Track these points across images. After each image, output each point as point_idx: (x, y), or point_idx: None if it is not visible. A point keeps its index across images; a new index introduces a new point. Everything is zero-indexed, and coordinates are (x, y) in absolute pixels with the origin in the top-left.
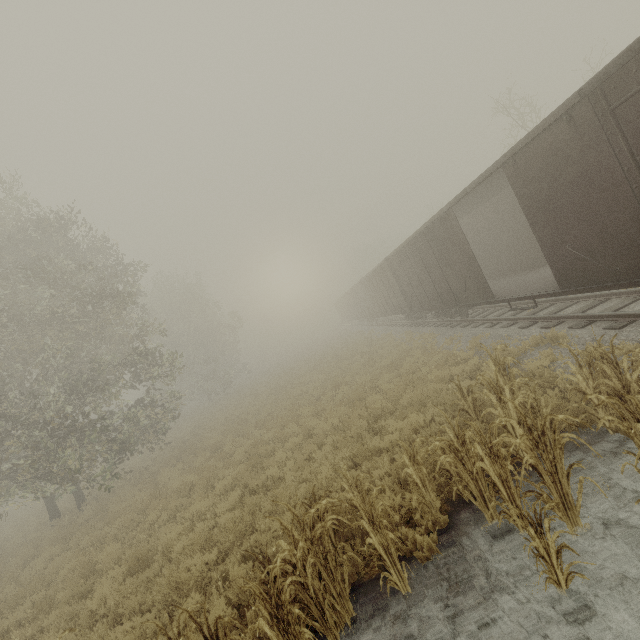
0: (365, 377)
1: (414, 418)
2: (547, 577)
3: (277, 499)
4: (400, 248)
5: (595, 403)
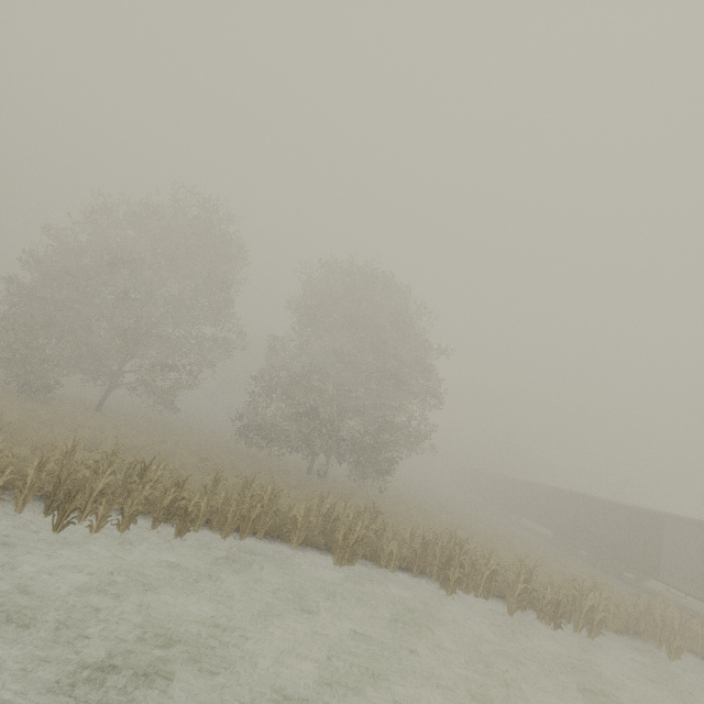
0: (536, 554)
1: None
2: (668, 652)
3: None
4: (601, 501)
5: (699, 642)
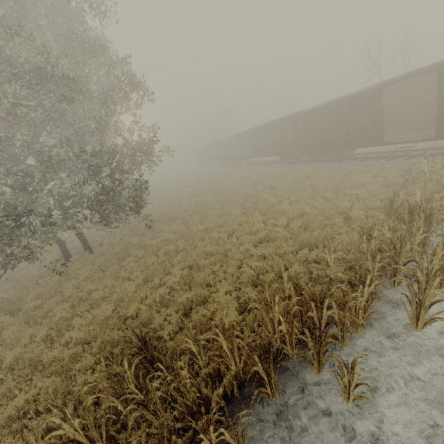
0: (290, 182)
1: (372, 187)
2: None
3: (324, 215)
4: (314, 110)
5: None
